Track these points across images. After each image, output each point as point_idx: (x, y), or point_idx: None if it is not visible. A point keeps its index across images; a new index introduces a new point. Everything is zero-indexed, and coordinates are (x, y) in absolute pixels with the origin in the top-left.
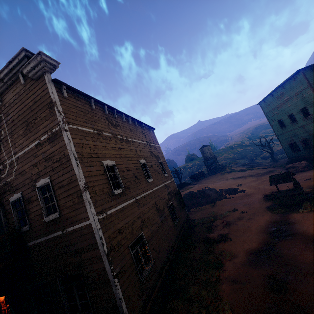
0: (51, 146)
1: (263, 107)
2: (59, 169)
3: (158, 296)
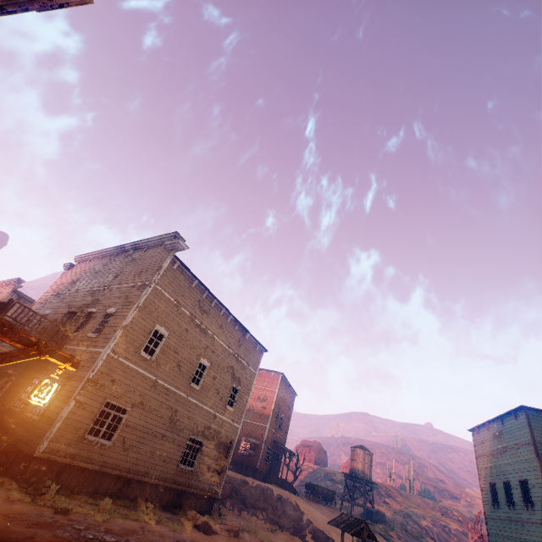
0: (137, 291)
1: (476, 442)
2: (125, 307)
3: (81, 478)
